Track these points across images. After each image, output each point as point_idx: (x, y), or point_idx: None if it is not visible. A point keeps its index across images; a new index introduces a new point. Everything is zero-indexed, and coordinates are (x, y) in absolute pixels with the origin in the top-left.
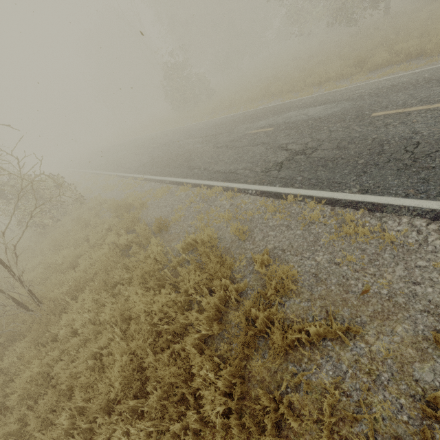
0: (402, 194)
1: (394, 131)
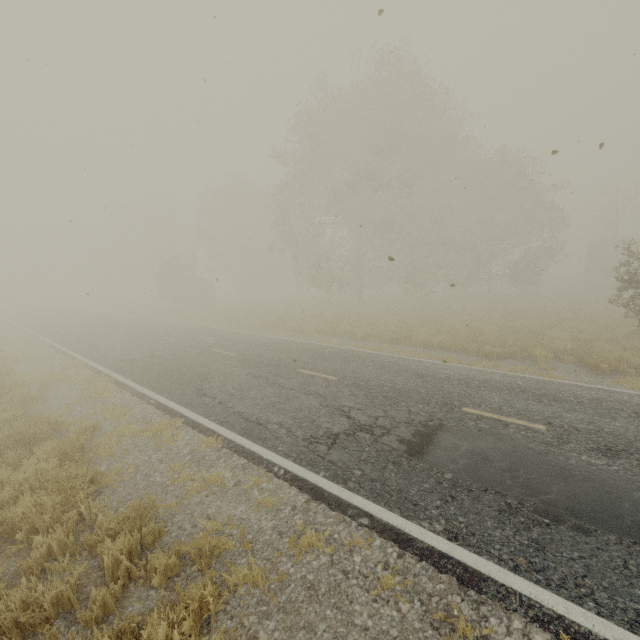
0: (141, 383)
1: (198, 359)
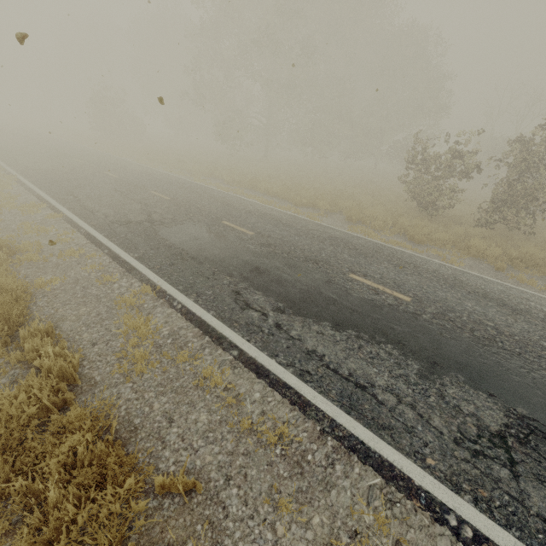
0: (35, 184)
1: (87, 176)
